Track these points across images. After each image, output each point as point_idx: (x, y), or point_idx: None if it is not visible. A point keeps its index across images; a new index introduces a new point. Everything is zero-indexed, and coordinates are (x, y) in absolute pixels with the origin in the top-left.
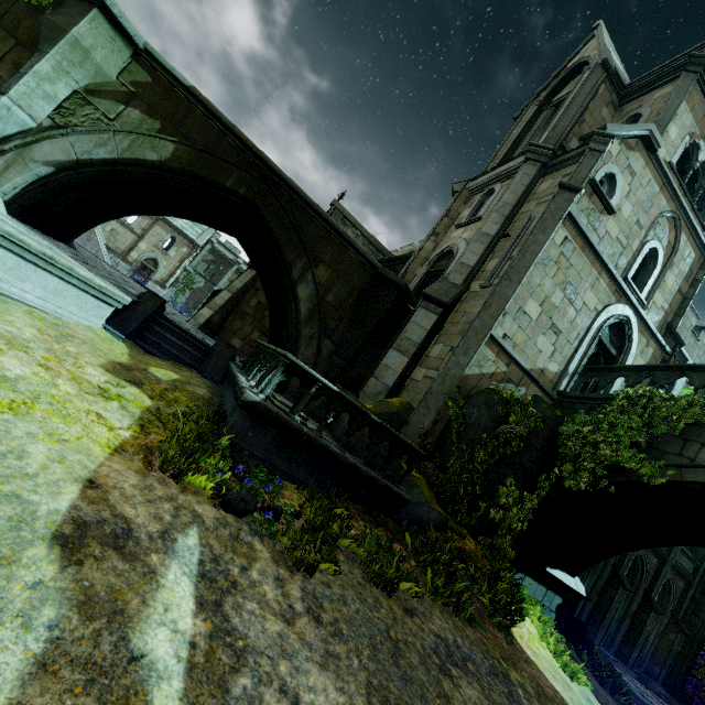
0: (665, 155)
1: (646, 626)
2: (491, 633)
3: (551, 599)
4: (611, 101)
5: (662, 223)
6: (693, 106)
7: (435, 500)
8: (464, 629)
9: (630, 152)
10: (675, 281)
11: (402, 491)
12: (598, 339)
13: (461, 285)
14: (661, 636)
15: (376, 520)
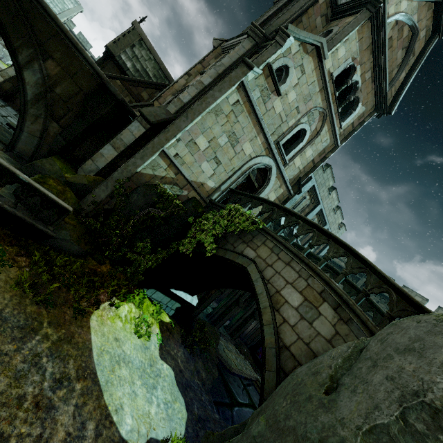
0: (331, 67)
1: (247, 324)
2: (61, 311)
3: (173, 304)
4: (326, 14)
5: (315, 114)
6: (362, 38)
7: (89, 241)
8: (27, 306)
9: (306, 55)
10: (312, 154)
11: (49, 230)
12: (248, 175)
13: (172, 114)
14: (258, 329)
15: (18, 242)
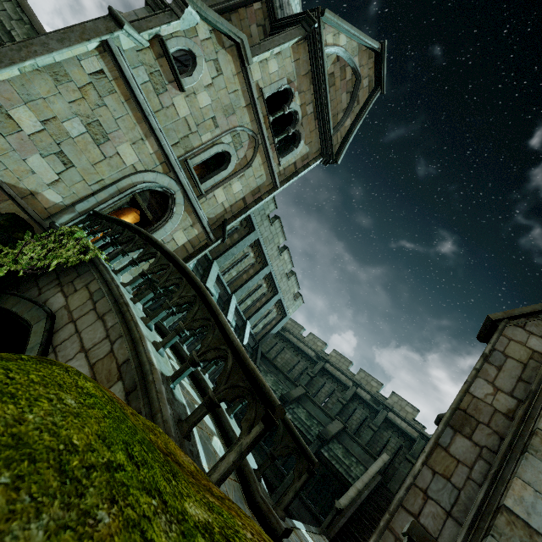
0: (260, 80)
1: None
2: None
3: None
4: (264, 26)
5: (243, 136)
6: (298, 59)
7: None
8: None
9: (222, 49)
10: (242, 190)
11: None
12: (134, 197)
13: None
14: None
15: None
